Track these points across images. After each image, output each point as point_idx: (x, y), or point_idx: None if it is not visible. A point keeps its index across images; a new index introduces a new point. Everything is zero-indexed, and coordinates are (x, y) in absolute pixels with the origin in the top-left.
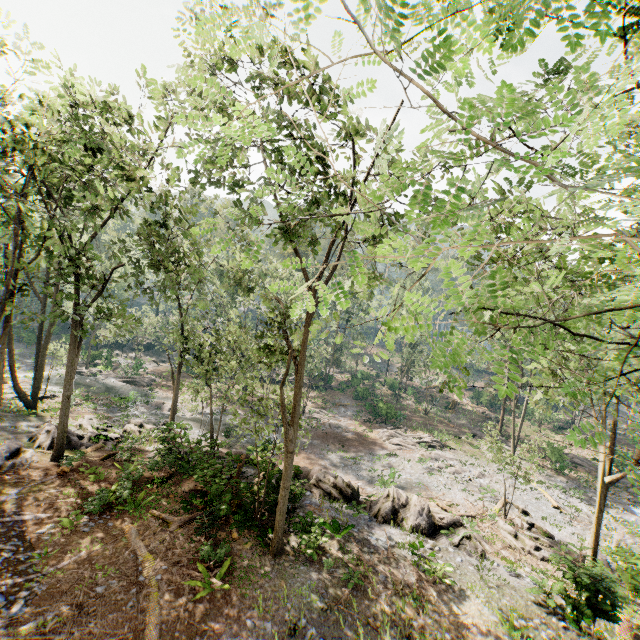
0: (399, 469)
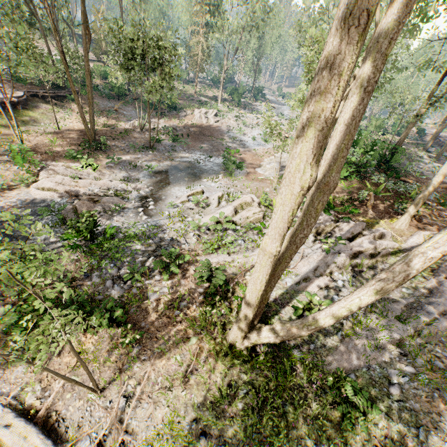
0: (247, 133)
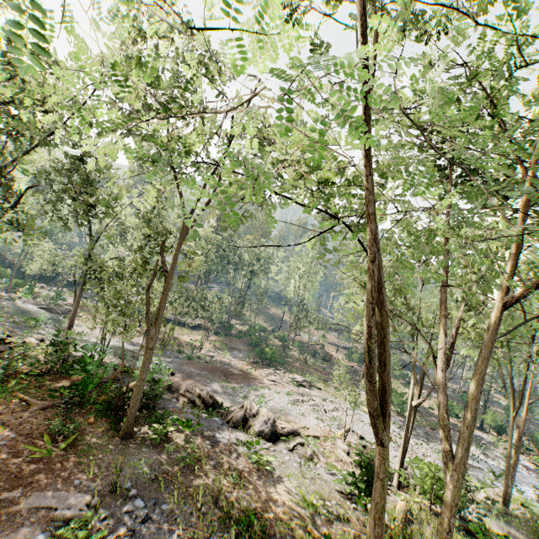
0: (269, 399)
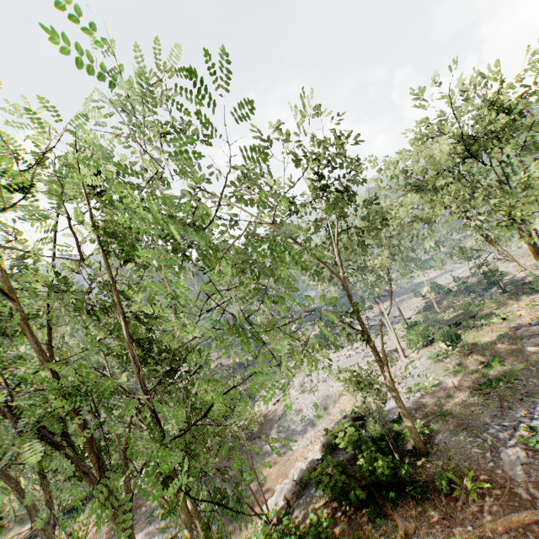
0: (304, 406)
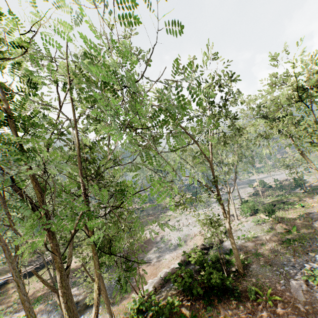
0: (173, 238)
